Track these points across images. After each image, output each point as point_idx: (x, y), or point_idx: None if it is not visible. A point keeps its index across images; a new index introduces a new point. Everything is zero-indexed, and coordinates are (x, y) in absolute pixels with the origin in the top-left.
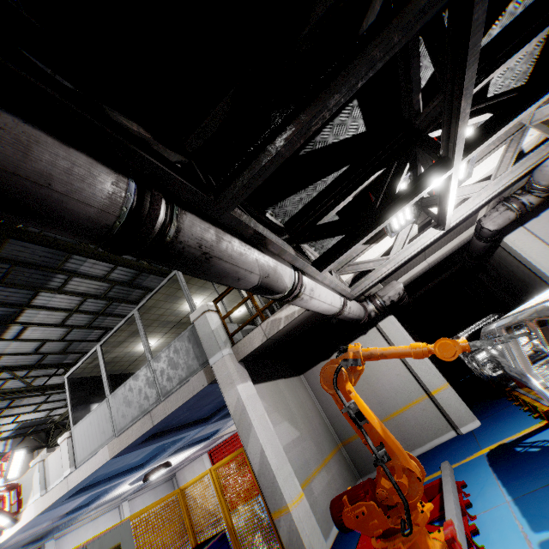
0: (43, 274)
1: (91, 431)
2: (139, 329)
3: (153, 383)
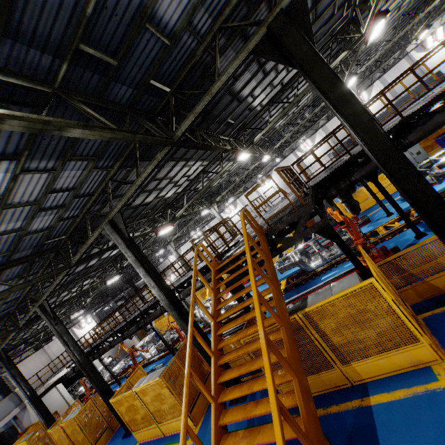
0: None
1: None
2: None
3: None
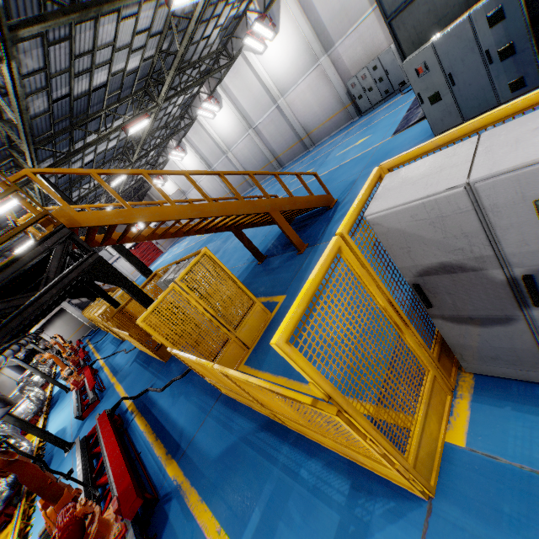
0: None
1: None
2: None
3: None
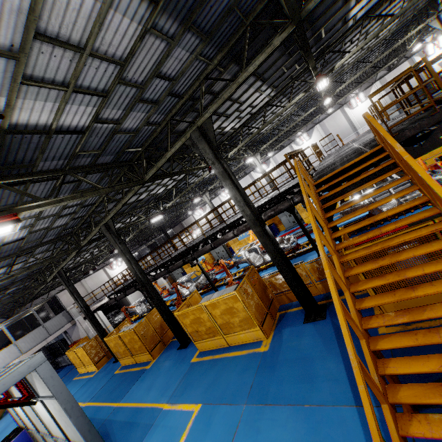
0: (3, 292)
1: (3, 358)
2: (35, 314)
3: (46, 331)
